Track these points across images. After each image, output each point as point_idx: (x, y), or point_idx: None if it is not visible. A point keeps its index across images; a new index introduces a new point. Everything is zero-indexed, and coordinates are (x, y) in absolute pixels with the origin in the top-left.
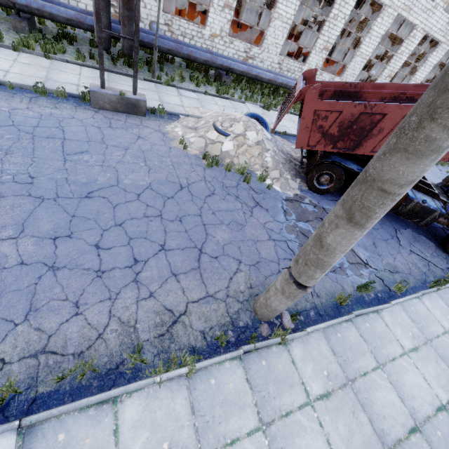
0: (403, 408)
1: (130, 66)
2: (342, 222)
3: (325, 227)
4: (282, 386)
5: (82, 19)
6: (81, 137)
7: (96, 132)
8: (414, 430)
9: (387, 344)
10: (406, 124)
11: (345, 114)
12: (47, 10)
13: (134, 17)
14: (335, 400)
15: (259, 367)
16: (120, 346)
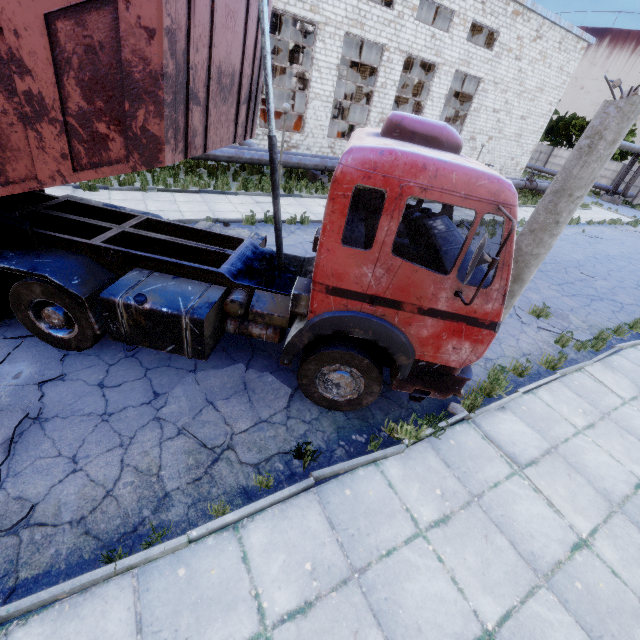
0: None
1: None
2: None
3: None
4: None
5: None
6: None
7: None
8: None
9: None
10: None
11: None
12: None
13: None
14: None
15: None
16: None
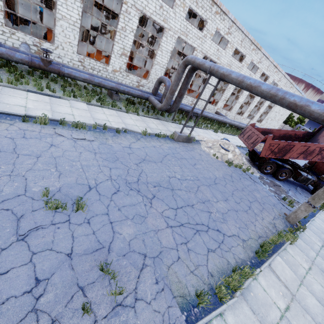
0: None
1: (161, 115)
2: None
3: None
4: (312, 244)
5: (143, 95)
6: (188, 157)
7: (188, 153)
8: None
9: (323, 230)
10: None
11: (281, 145)
12: (131, 92)
13: (181, 100)
14: None
15: (303, 239)
16: (272, 234)
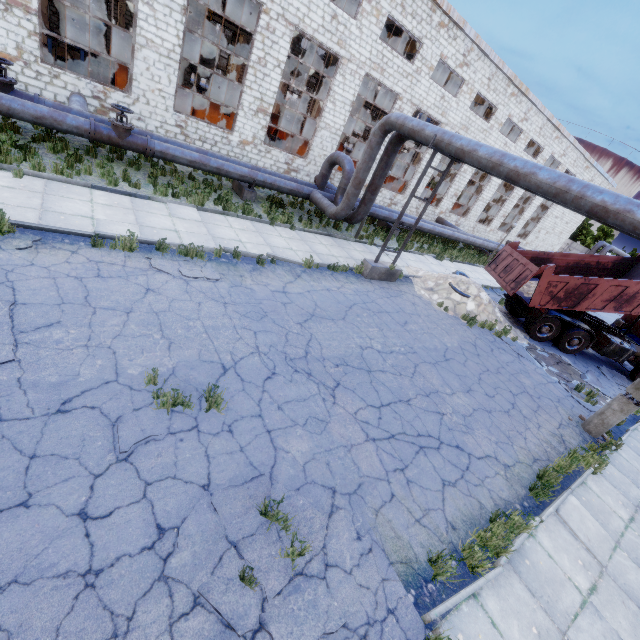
0: None
1: (334, 227)
2: None
3: None
4: (634, 474)
5: (301, 190)
6: (392, 309)
7: (391, 302)
8: None
9: None
10: None
11: (570, 284)
12: (277, 183)
13: (374, 199)
14: None
15: (617, 464)
16: (558, 455)
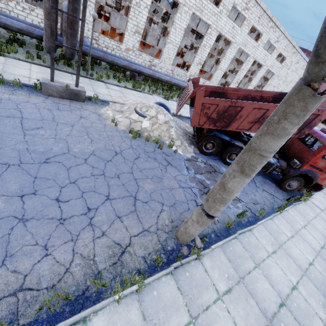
0: (274, 291)
1: (69, 66)
2: (238, 174)
3: (227, 177)
4: (201, 289)
5: (31, 31)
6: (36, 117)
7: (47, 113)
8: (282, 305)
9: (259, 250)
10: (271, 120)
11: (220, 106)
12: (2, 21)
13: (75, 34)
14: (235, 293)
15: (185, 278)
16: (84, 276)
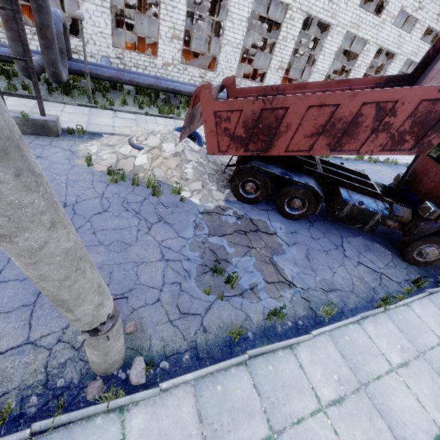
0: None
1: (68, 95)
2: None
3: None
4: None
5: None
6: None
7: None
8: None
9: (295, 396)
10: None
11: (246, 113)
12: None
13: (50, 45)
14: None
15: None
16: None
